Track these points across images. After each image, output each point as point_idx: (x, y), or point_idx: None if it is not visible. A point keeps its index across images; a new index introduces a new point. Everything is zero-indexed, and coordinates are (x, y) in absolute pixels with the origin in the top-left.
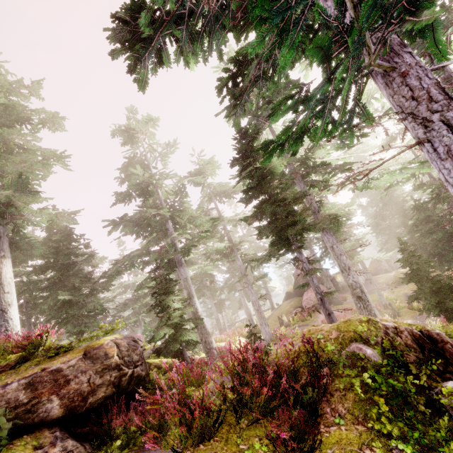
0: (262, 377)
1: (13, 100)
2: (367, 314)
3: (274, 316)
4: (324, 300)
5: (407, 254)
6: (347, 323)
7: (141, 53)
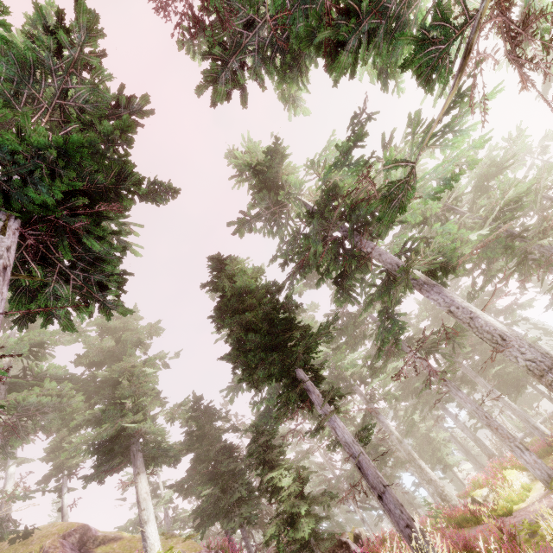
0: None
1: (124, 334)
2: None
3: None
4: (363, 468)
5: None
6: None
7: (51, 313)
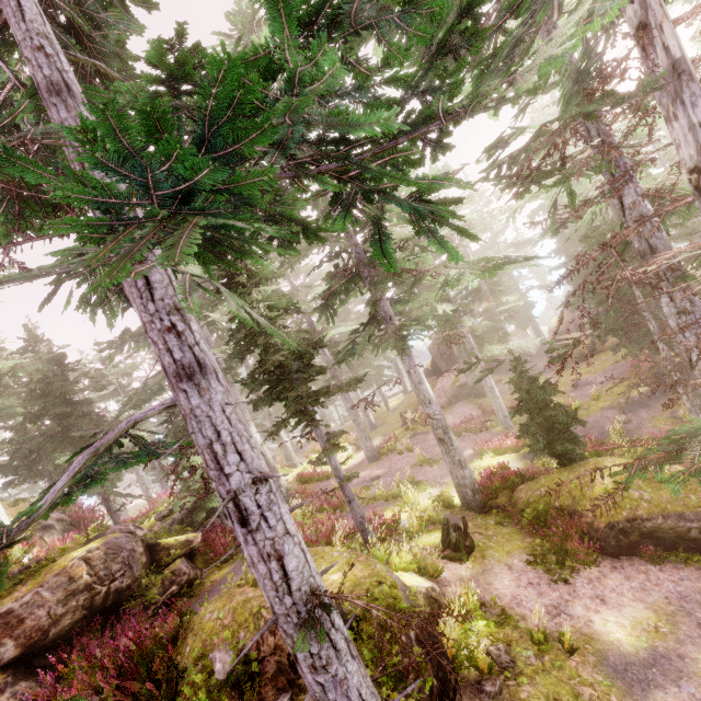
0: (175, 645)
1: None
2: (450, 461)
3: (402, 407)
4: (344, 485)
5: (517, 376)
6: (242, 608)
7: None
